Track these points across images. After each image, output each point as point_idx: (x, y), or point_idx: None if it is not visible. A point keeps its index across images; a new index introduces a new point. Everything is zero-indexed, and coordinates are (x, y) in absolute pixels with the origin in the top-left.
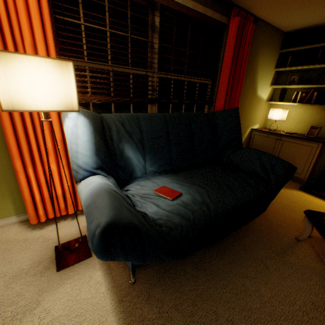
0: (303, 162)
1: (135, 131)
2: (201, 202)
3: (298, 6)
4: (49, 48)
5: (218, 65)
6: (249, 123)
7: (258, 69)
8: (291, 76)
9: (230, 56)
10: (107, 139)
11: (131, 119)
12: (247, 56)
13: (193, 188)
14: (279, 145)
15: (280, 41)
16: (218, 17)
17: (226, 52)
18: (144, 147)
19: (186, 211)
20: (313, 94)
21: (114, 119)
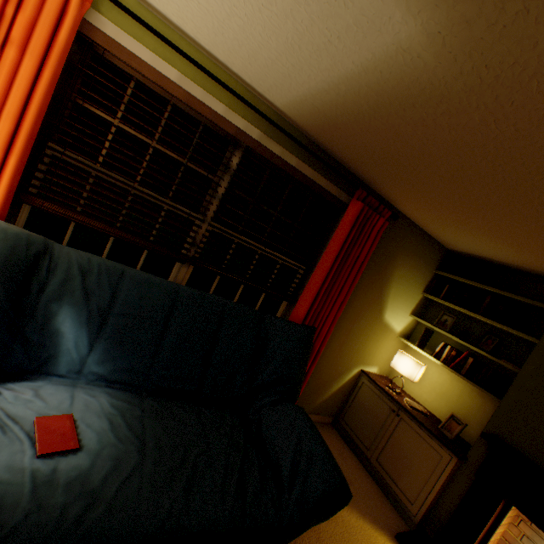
0: (421, 478)
1: (103, 293)
2: (88, 491)
3: (455, 225)
4: (21, 129)
5: (321, 250)
6: (359, 359)
7: (392, 282)
8: (444, 314)
9: (337, 247)
10: (33, 286)
11: (107, 271)
12: (368, 257)
13: (122, 446)
14: (393, 423)
15: (438, 257)
16: (335, 190)
17: (334, 239)
18: (104, 325)
19: (22, 499)
20: (467, 358)
21: (73, 259)
